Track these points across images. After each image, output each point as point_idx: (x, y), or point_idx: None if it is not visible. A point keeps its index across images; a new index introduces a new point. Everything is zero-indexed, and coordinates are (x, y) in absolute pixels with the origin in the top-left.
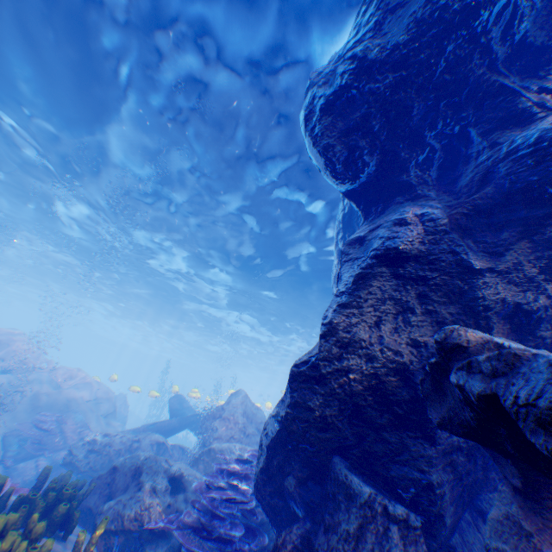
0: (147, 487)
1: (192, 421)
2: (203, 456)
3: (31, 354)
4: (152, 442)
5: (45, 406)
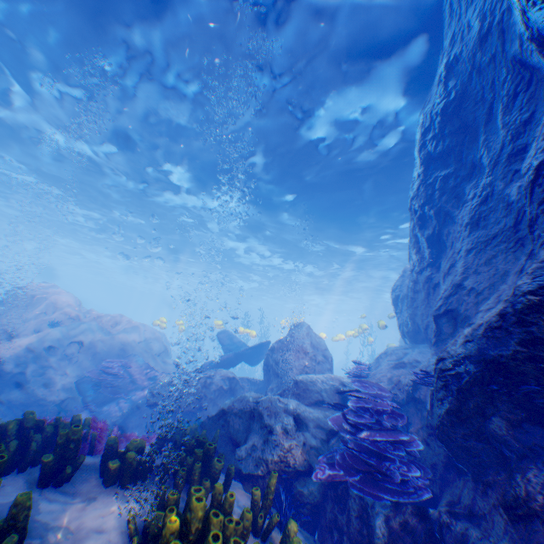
0: (279, 430)
1: (245, 353)
2: (291, 388)
3: (71, 306)
4: (221, 376)
5: (103, 353)
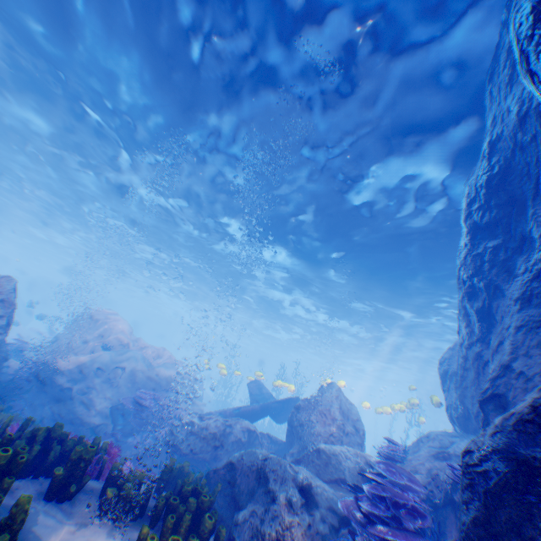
0: (282, 500)
1: (273, 408)
2: (309, 456)
3: (124, 333)
4: (242, 428)
5: (140, 382)
